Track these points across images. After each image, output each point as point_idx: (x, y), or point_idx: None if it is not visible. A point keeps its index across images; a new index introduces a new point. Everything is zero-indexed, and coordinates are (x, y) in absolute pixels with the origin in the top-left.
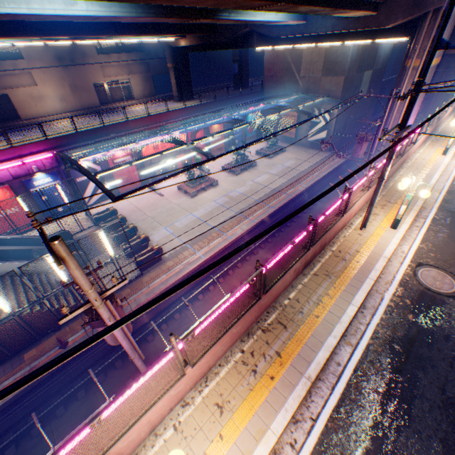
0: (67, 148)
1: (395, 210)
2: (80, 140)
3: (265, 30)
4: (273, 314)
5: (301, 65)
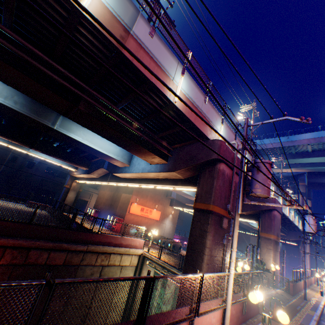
0: (182, 240)
1: (323, 286)
2: (185, 239)
3: (245, 227)
4: (310, 287)
5: (249, 240)
